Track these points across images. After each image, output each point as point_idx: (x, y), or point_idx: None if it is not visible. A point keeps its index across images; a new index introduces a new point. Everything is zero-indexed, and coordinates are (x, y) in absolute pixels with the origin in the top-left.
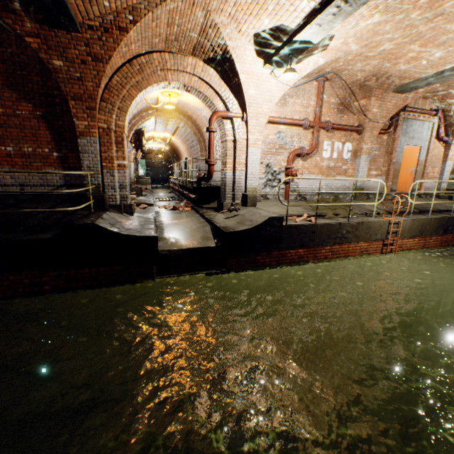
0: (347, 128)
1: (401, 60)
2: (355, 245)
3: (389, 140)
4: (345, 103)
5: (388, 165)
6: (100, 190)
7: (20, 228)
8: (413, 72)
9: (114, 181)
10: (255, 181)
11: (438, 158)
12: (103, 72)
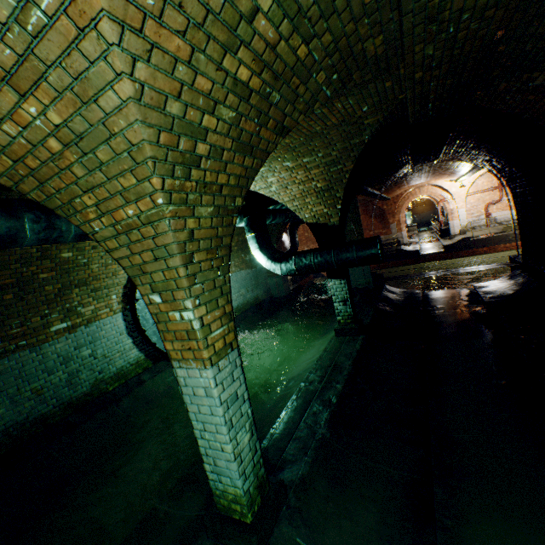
0: None
1: None
2: None
3: None
4: None
5: None
6: (397, 240)
7: None
8: None
9: (402, 236)
10: (464, 223)
11: None
12: (396, 205)
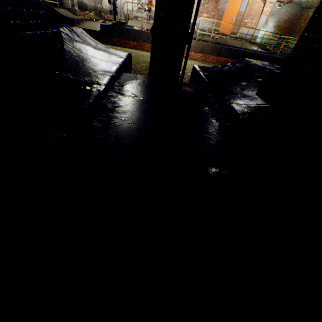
0: None
1: None
2: None
3: None
4: None
5: (215, 11)
6: None
7: None
8: None
9: None
10: (130, 8)
11: (257, 12)
12: None
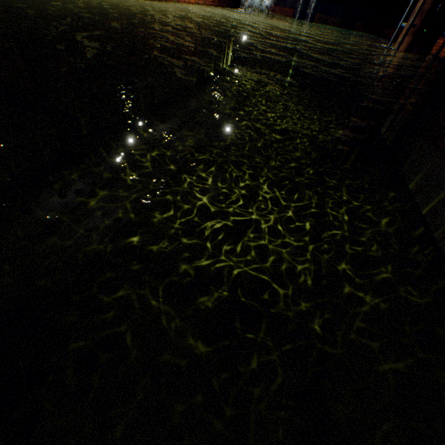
0: None
1: None
2: None
3: None
4: None
5: None
6: None
7: None
8: None
9: None
10: None
11: None
12: None
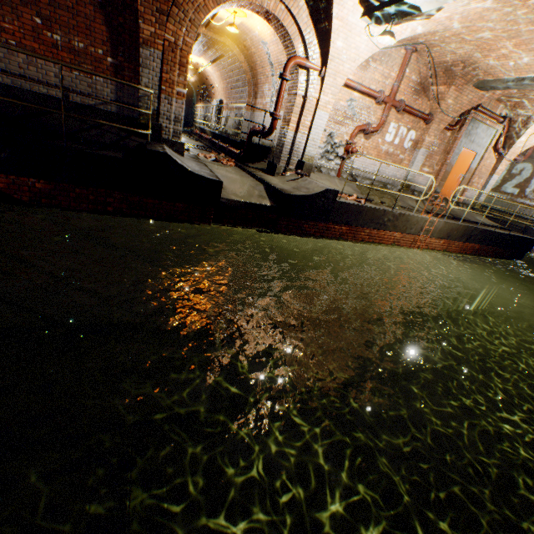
0: (417, 113)
1: (493, 54)
2: (390, 235)
3: (451, 138)
4: (424, 85)
5: (441, 165)
6: (155, 118)
7: (79, 140)
8: (499, 71)
9: (171, 111)
10: (314, 150)
11: (487, 170)
12: None
